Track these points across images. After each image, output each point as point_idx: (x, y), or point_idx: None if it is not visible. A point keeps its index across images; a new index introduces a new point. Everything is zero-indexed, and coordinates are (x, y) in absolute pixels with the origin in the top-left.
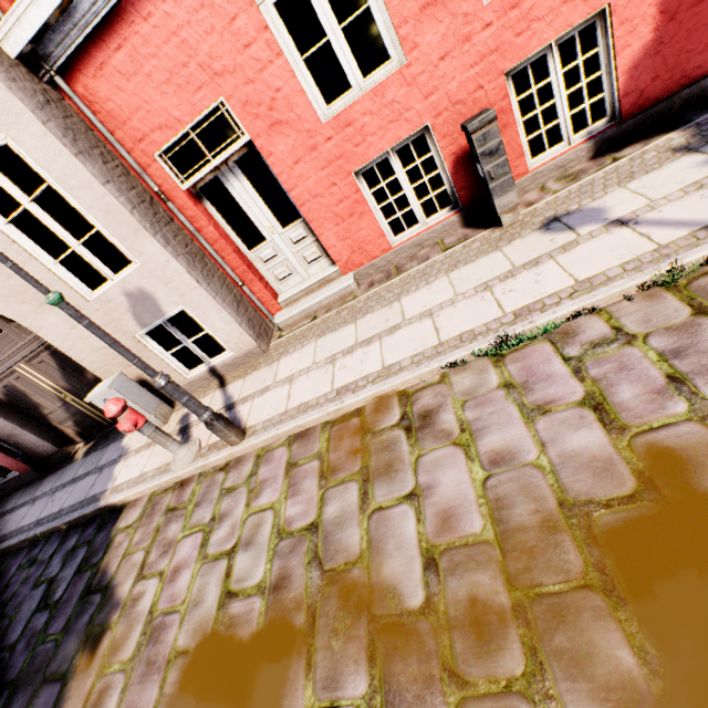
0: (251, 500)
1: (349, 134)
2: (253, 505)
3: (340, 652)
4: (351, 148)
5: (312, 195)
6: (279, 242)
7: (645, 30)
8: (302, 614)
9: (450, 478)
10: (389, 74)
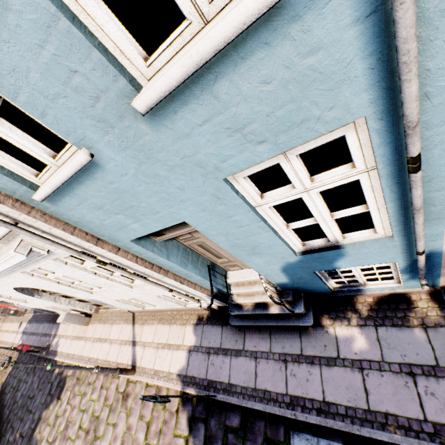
0: None
1: None
2: None
3: None
4: None
5: None
6: None
7: None
8: None
9: None
10: None
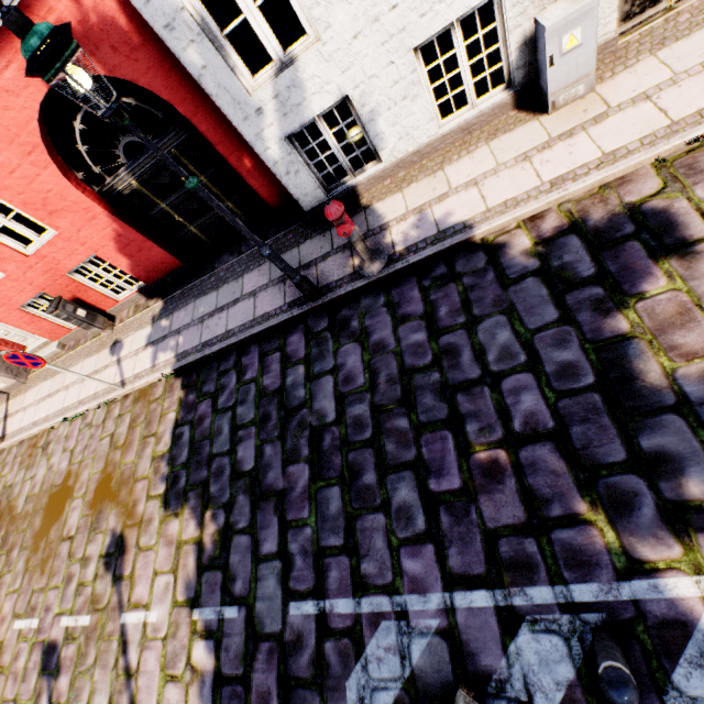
0: (2, 471)
1: (1, 297)
2: (2, 473)
3: (4, 524)
4: (8, 301)
5: (3, 317)
6: (6, 329)
7: (124, 260)
8: (1, 514)
9: (41, 472)
10: (4, 277)
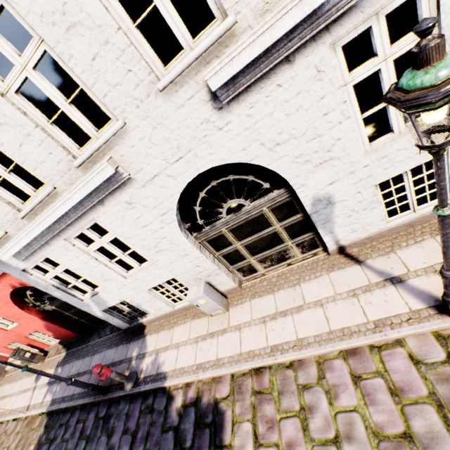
0: None
1: None
2: None
3: None
4: None
5: None
6: None
7: (50, 332)
8: None
9: None
10: None
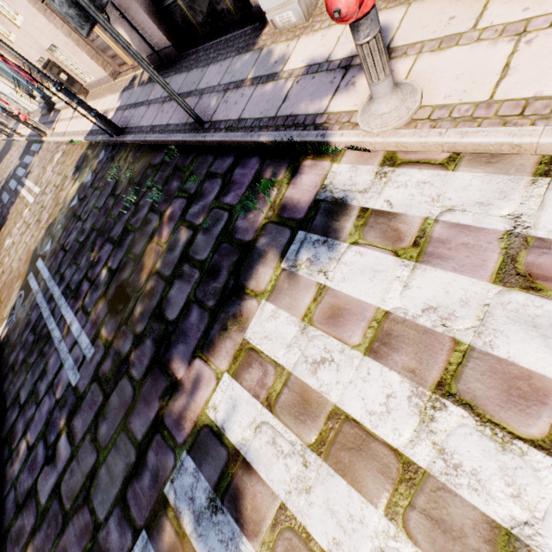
0: None
1: None
2: None
3: None
4: None
5: None
6: None
7: None
8: None
9: None
10: None
